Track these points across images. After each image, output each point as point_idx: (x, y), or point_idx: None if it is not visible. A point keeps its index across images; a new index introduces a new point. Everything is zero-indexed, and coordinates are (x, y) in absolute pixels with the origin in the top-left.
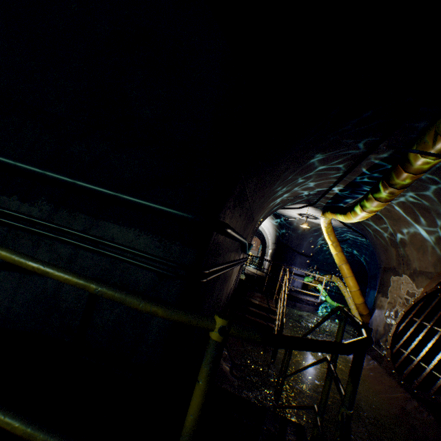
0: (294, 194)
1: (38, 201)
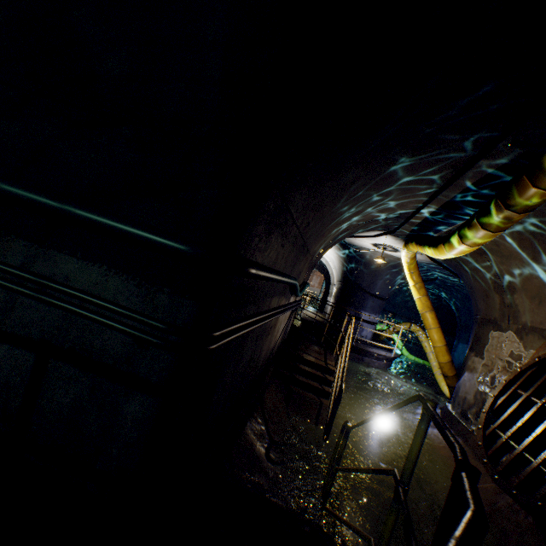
0: (367, 217)
1: None
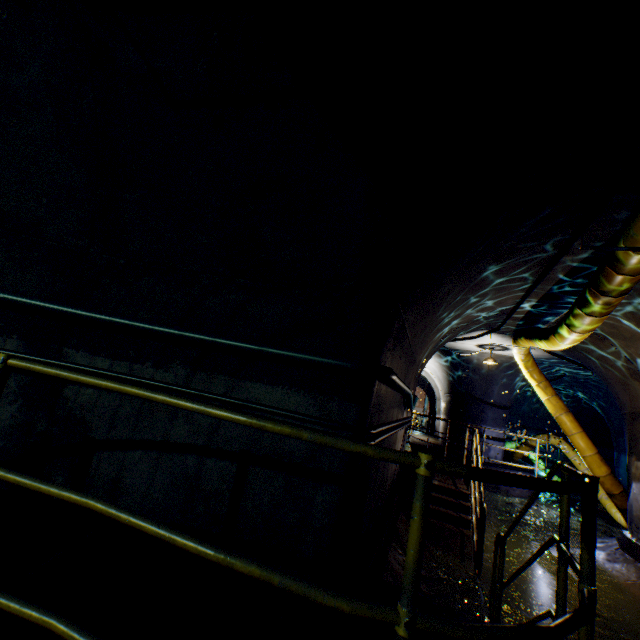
0: (466, 319)
1: (172, 366)
